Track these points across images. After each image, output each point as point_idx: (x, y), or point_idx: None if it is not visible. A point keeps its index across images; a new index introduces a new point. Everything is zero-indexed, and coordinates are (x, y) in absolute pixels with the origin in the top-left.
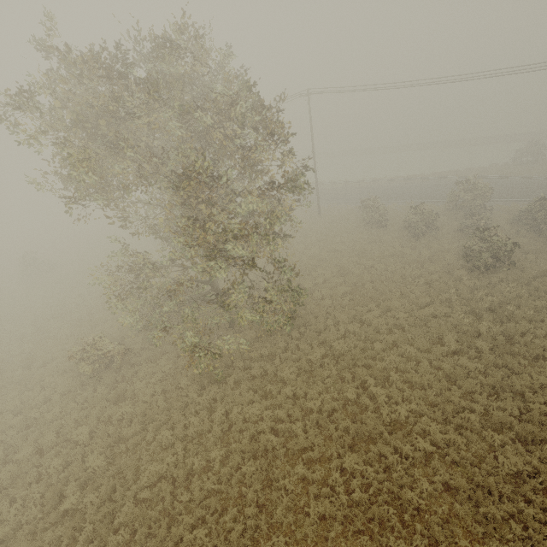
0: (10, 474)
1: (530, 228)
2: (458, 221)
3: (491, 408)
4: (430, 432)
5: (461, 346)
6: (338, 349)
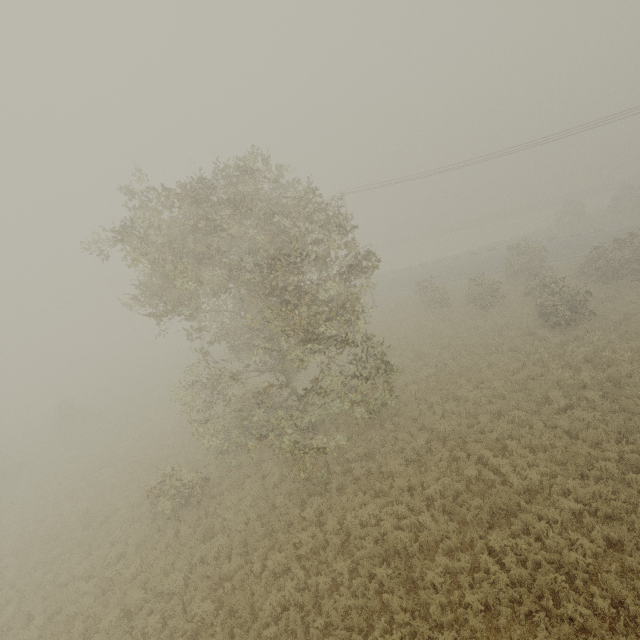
0: None
1: (596, 279)
2: (522, 286)
3: (625, 454)
4: (570, 492)
5: (570, 401)
6: (441, 430)
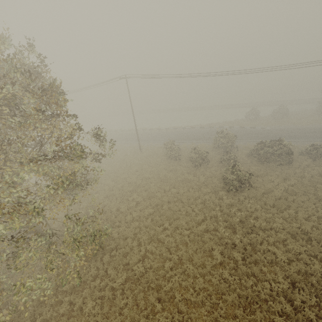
0: None
1: (257, 159)
2: (220, 155)
3: None
4: None
5: (224, 258)
6: (137, 272)
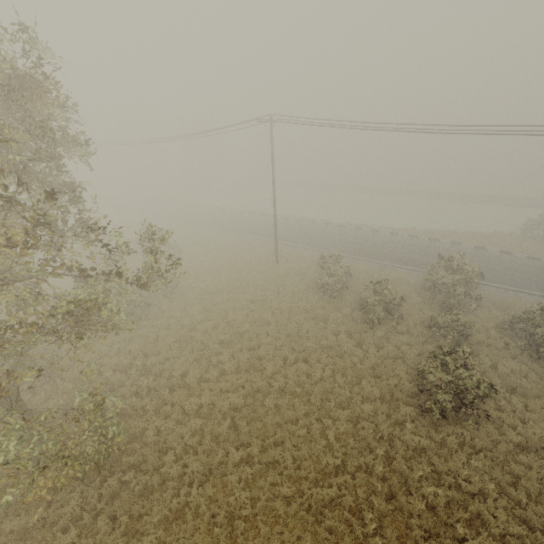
0: None
1: (524, 344)
2: (434, 308)
3: None
4: None
5: None
6: None
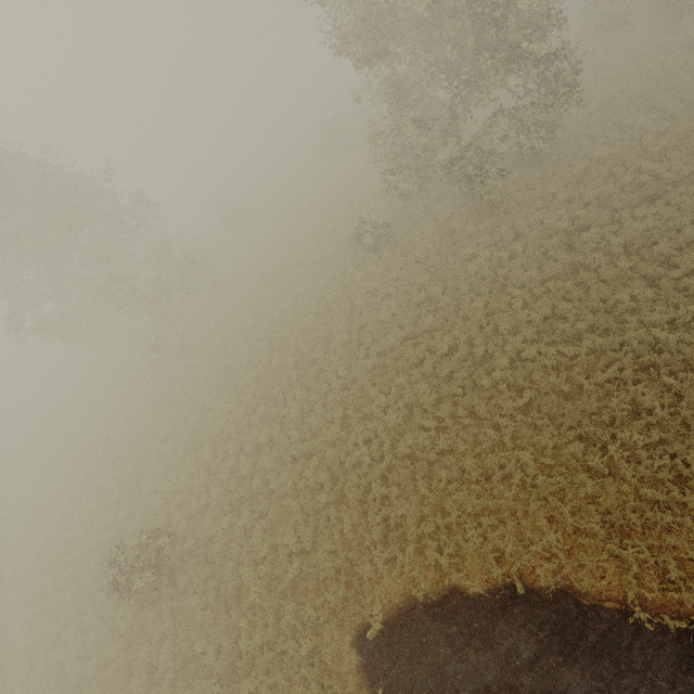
0: (362, 302)
1: None
2: None
3: None
4: None
5: None
6: (601, 156)
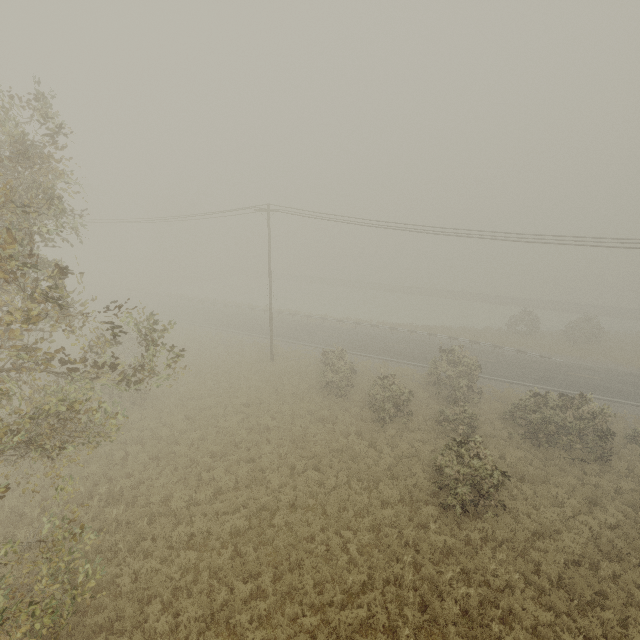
0: None
1: (525, 432)
2: (441, 403)
3: None
4: None
5: None
6: None
